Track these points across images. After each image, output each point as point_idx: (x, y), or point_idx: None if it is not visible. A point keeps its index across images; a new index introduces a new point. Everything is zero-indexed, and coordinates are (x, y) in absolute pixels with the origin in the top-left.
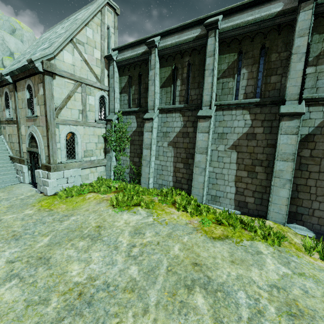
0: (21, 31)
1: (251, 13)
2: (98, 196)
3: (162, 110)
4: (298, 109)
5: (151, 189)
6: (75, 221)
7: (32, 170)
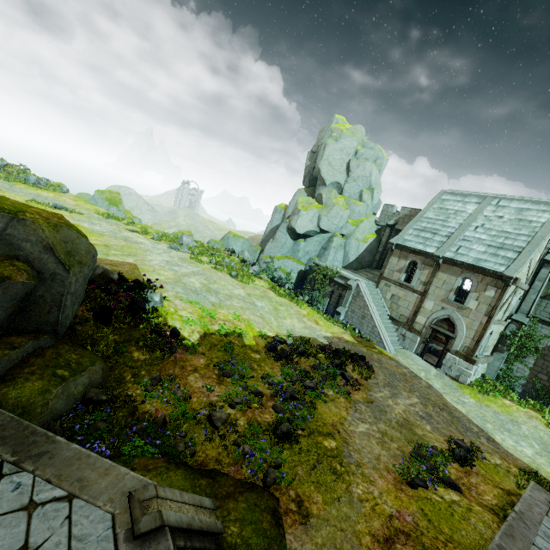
0: (381, 160)
1: None
2: (517, 407)
3: None
4: None
5: None
6: (531, 432)
7: (427, 344)
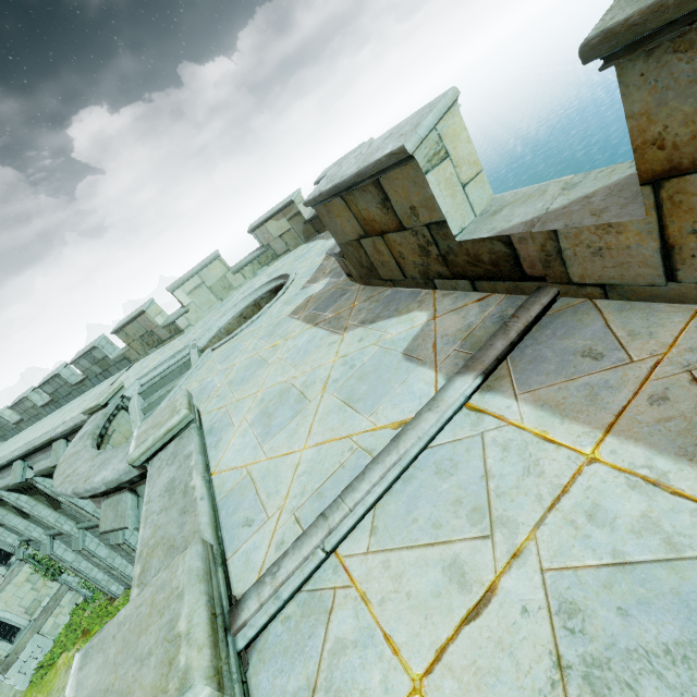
0: None
1: (8, 474)
2: (68, 656)
3: (52, 535)
4: (117, 539)
5: (122, 594)
6: None
7: None
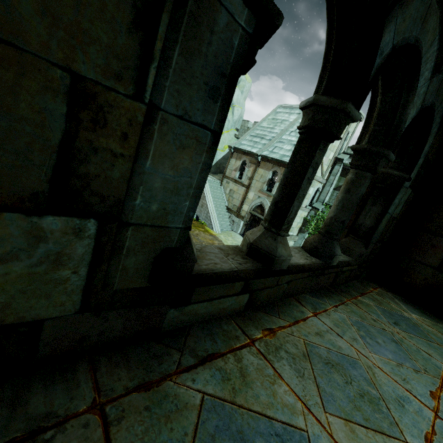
0: (244, 82)
1: None
2: None
3: None
4: None
5: None
6: None
7: (247, 226)
